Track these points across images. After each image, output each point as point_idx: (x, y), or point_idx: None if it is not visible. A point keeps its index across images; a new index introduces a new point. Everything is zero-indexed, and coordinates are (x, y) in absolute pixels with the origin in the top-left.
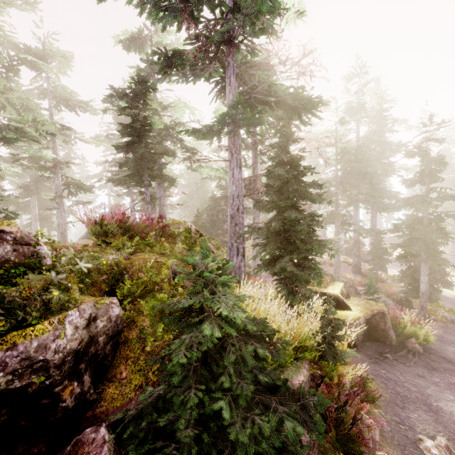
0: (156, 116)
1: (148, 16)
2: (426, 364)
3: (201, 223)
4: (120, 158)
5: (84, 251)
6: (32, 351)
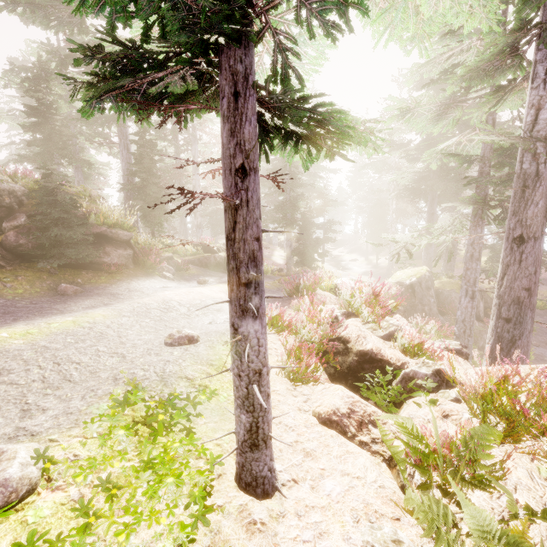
0: (61, 102)
1: (40, 24)
2: None
3: None
4: (31, 140)
5: None
6: None
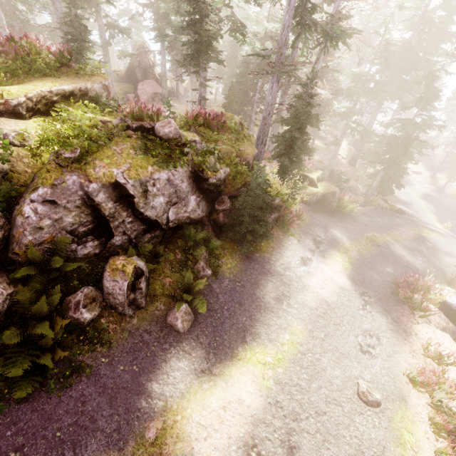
0: None
1: None
2: (341, 219)
3: (233, 97)
4: None
5: (203, 142)
6: (219, 177)
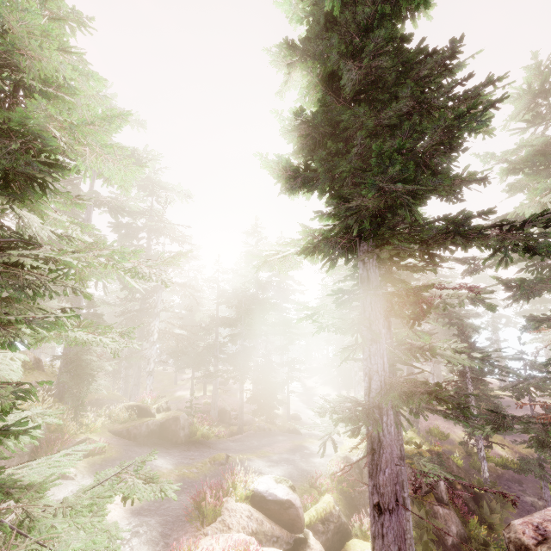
0: None
1: None
2: (187, 449)
3: None
4: None
5: None
6: None
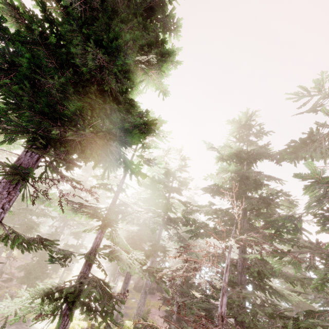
0: None
1: None
2: None
3: None
4: None
5: None
6: None
